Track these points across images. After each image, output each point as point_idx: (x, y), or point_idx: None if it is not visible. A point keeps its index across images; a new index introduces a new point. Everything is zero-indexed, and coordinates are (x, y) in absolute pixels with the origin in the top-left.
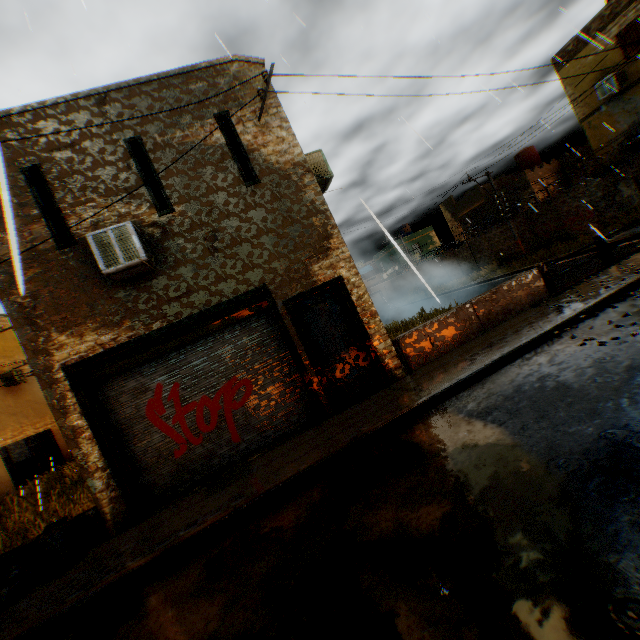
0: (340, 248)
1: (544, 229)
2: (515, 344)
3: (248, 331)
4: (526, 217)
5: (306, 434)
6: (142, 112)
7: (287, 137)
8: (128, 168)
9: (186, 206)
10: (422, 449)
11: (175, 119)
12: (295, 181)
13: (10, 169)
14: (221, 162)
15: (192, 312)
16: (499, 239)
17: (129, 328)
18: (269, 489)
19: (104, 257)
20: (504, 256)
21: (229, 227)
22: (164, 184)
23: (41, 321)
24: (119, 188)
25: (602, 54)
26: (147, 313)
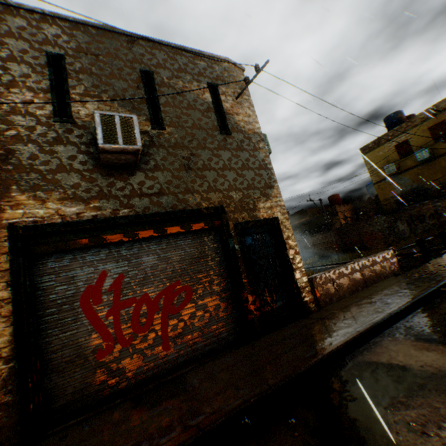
0: (278, 197)
1: (350, 241)
2: (416, 293)
3: (198, 242)
4: (339, 231)
5: (241, 350)
6: (158, 60)
7: (252, 115)
8: (137, 88)
9: (174, 130)
10: (415, 369)
11: (180, 74)
12: (253, 143)
13: (35, 48)
14: (206, 112)
15: (159, 210)
16: (320, 242)
17: (96, 207)
18: (241, 404)
19: (104, 133)
20: (322, 254)
21: (203, 155)
22: (161, 109)
23: (5, 174)
24: (125, 98)
25: (387, 152)
26: (118, 199)
